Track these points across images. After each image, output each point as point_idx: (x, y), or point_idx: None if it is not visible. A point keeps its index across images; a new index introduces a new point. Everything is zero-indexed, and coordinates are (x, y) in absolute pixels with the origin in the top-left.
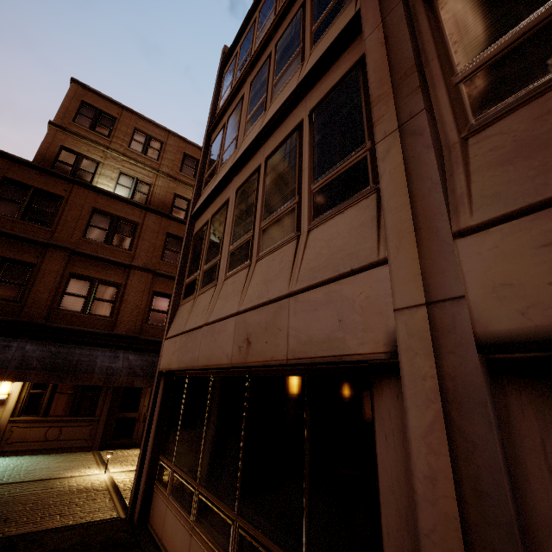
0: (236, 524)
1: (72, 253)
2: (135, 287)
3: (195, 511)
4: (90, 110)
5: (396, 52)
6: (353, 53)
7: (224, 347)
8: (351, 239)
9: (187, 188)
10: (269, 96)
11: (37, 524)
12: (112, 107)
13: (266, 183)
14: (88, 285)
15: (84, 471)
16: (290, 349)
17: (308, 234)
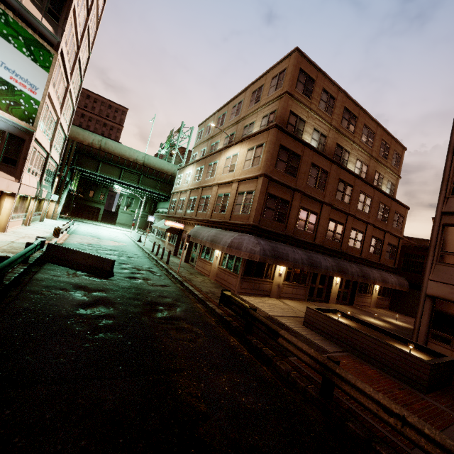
0: None
1: (304, 194)
2: (324, 216)
3: None
4: (303, 76)
5: None
6: None
7: None
8: None
9: (343, 138)
10: None
11: None
12: (313, 70)
13: None
14: (306, 214)
15: None
16: None
17: None
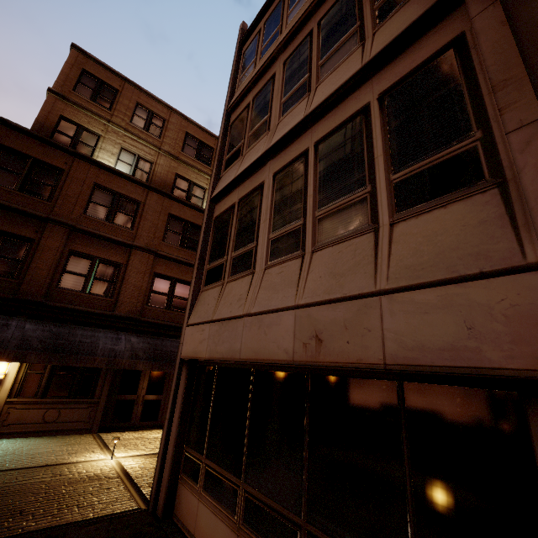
0: (305, 532)
1: (73, 229)
2: (137, 268)
3: (241, 511)
4: (92, 80)
5: (528, 31)
6: (442, 34)
7: (280, 341)
8: (469, 237)
9: (188, 169)
10: (314, 76)
11: (56, 518)
12: (114, 78)
13: (319, 169)
14: (88, 263)
15: (89, 456)
16: (388, 353)
17: (391, 227)
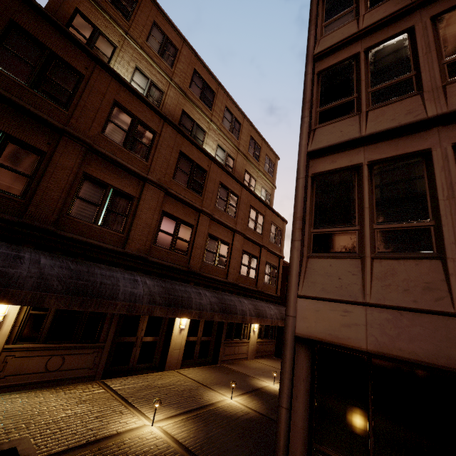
0: None
1: (90, 149)
2: (148, 203)
3: None
4: None
5: None
6: None
7: None
8: None
9: (193, 107)
10: None
11: None
12: None
13: None
14: (102, 191)
15: (122, 420)
16: None
17: None
